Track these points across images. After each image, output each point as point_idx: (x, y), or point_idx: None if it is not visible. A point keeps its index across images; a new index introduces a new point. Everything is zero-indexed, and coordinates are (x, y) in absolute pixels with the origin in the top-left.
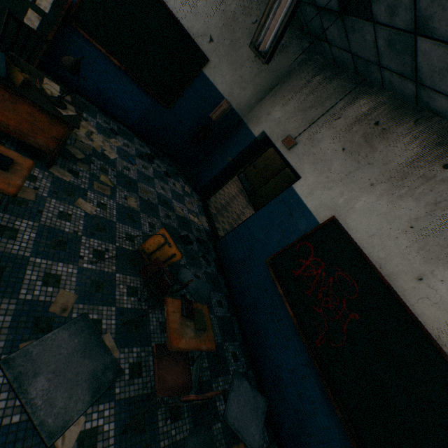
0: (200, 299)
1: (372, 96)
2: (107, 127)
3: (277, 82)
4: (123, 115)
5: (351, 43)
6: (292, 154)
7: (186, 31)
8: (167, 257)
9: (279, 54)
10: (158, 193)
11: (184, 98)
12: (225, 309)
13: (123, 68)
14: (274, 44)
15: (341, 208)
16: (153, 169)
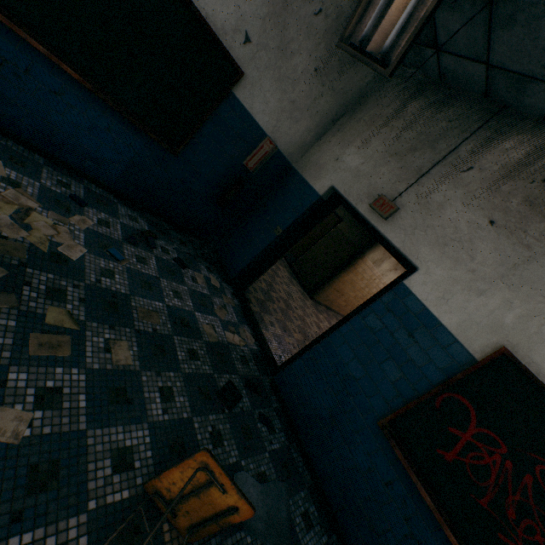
0: (278, 539)
1: (526, 134)
2: (64, 192)
3: (344, 111)
4: (95, 167)
5: (494, 47)
6: (394, 226)
7: (205, 21)
8: (216, 512)
9: (350, 66)
10: (170, 308)
11: (202, 136)
12: (316, 527)
13: (88, 85)
14: (414, 34)
15: (514, 331)
16: (156, 258)
